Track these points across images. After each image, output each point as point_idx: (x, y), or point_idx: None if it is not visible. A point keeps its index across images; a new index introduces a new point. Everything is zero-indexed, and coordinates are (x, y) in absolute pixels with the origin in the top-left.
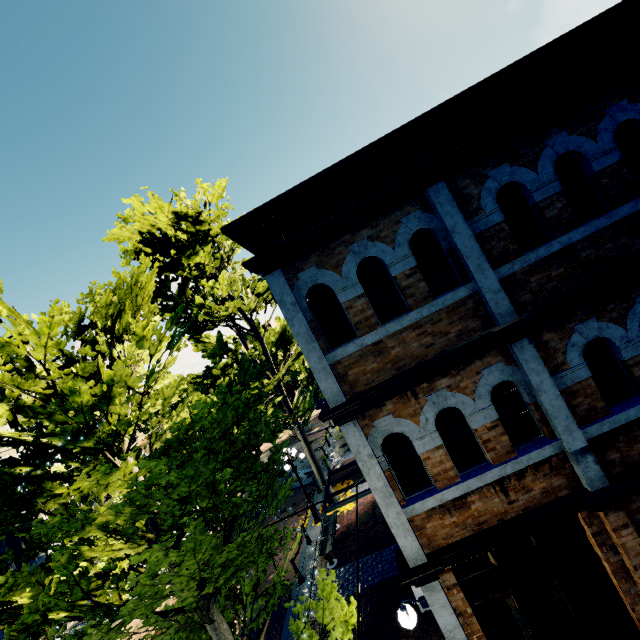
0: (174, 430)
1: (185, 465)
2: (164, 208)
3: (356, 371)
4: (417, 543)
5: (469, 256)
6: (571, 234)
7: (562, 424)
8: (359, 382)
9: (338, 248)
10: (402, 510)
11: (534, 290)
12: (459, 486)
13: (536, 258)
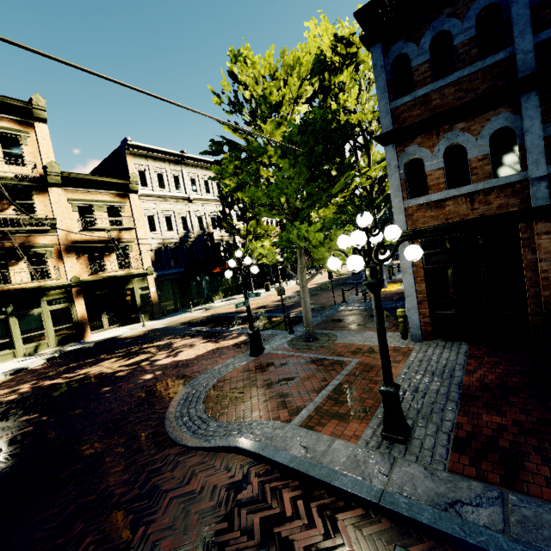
0: (303, 120)
1: (304, 133)
2: (329, 30)
3: (406, 115)
4: (404, 219)
5: (517, 23)
6: None
7: (533, 158)
8: (405, 123)
9: (423, 26)
10: (403, 201)
11: None
12: (442, 193)
13: None
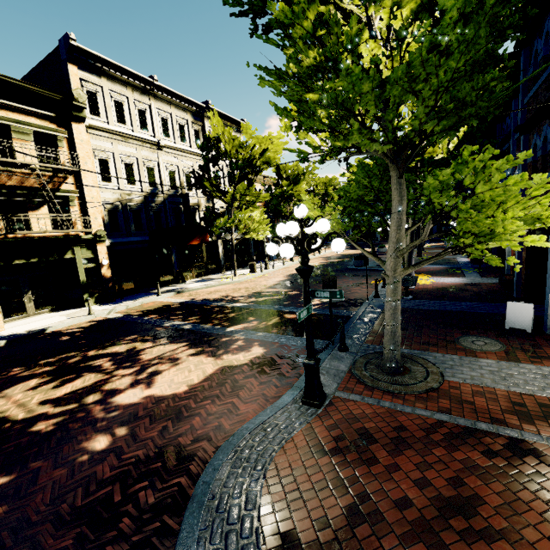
0: None
1: None
2: None
3: None
4: None
5: None
6: None
7: None
8: None
9: None
10: None
11: None
12: None
13: None
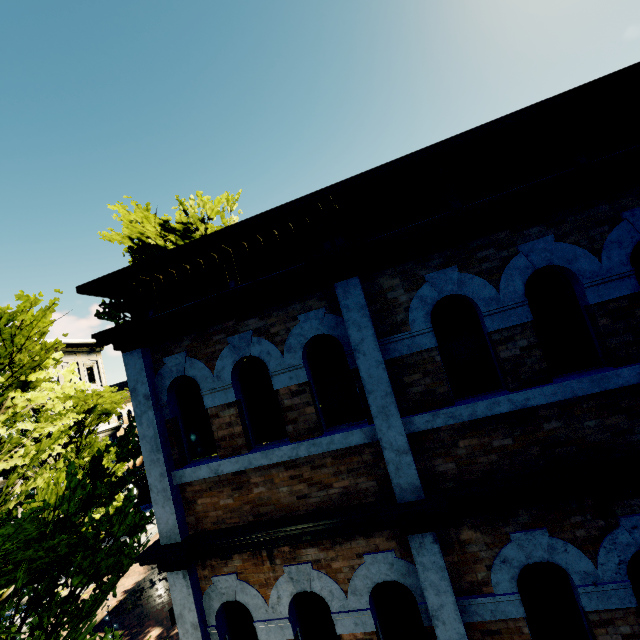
0: None
1: None
2: (150, 219)
3: (207, 501)
4: None
5: (372, 390)
6: (531, 392)
7: None
8: (207, 517)
9: (217, 335)
10: None
11: (461, 460)
12: None
13: (470, 415)
